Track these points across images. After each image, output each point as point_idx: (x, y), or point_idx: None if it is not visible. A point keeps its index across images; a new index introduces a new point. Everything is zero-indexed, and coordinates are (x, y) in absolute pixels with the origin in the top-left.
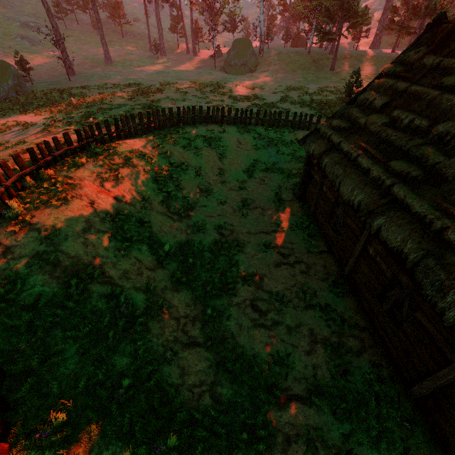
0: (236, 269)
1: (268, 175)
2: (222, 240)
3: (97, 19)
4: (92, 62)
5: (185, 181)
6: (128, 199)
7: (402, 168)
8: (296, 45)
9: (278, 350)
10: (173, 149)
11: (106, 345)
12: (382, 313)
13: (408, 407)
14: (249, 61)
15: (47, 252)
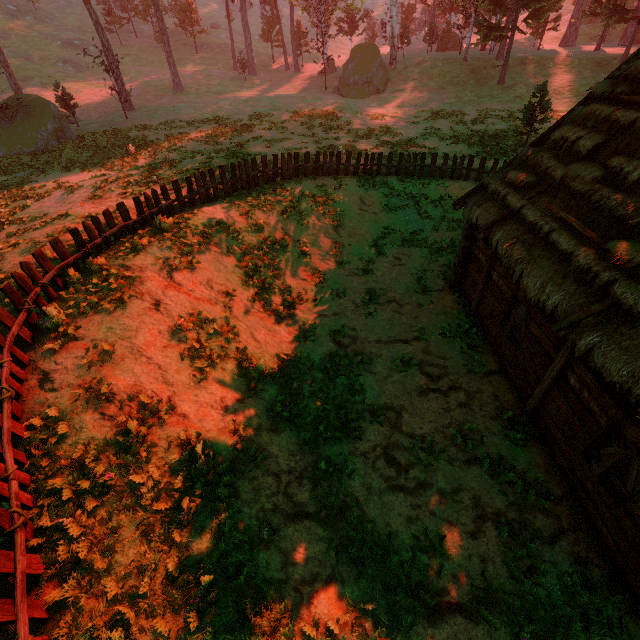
0: (361, 399)
1: (406, 250)
2: (339, 353)
3: (162, 30)
4: (156, 91)
5: (286, 263)
6: (206, 295)
7: (630, 255)
8: (444, 49)
9: (426, 528)
10: (269, 217)
11: (179, 520)
12: (590, 478)
13: (636, 633)
14: (375, 77)
15: (97, 379)
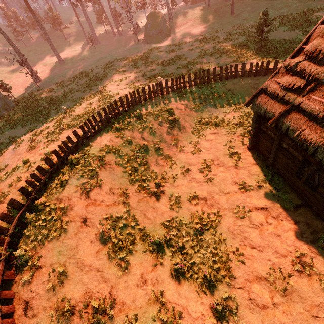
0: (224, 245)
1: (214, 130)
2: (199, 212)
3: (44, 33)
4: (50, 67)
5: (150, 158)
6: (111, 200)
7: None
8: (195, 2)
9: None
10: (132, 133)
11: None
12: None
13: None
14: (163, 28)
15: (60, 298)
